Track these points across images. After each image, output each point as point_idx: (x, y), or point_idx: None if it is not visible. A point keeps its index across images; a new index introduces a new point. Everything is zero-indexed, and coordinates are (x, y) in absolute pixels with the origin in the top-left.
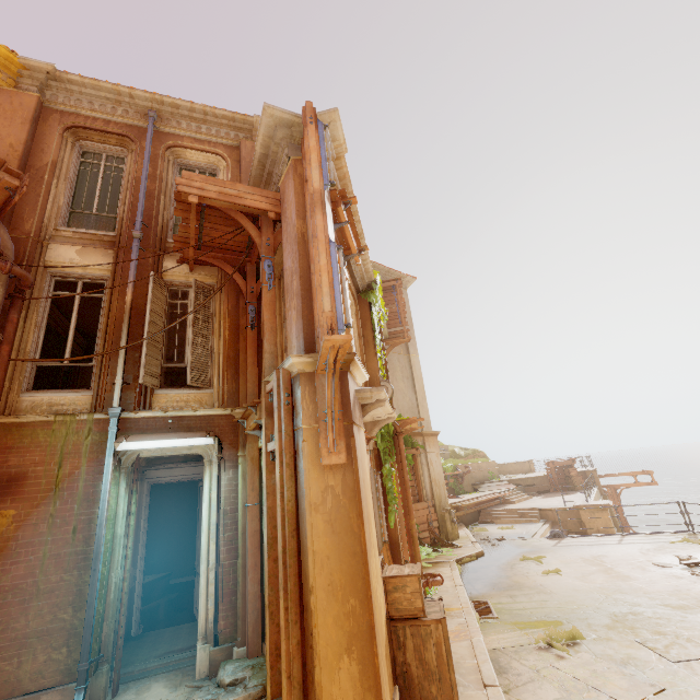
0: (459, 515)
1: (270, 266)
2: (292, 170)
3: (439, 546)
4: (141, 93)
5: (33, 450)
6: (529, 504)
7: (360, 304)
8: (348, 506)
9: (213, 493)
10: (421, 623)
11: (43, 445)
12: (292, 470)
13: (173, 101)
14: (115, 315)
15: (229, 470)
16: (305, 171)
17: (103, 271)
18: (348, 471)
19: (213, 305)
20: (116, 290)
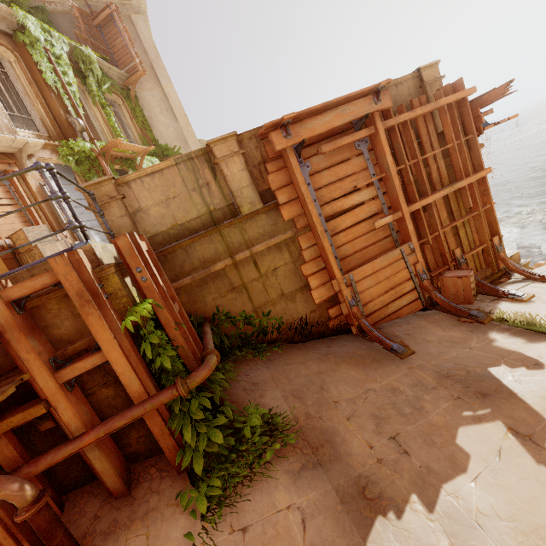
0: None
1: None
2: None
3: None
4: None
5: None
6: None
7: (20, 49)
8: None
9: None
10: (29, 251)
11: None
12: None
13: None
14: None
15: None
16: None
17: None
18: None
19: None
20: None
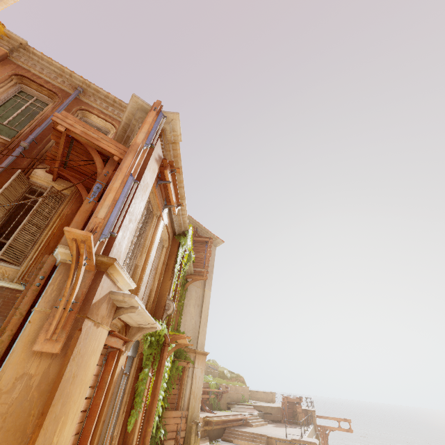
0: (207, 429)
1: (99, 188)
2: None
3: None
4: (78, 76)
5: None
6: (263, 430)
7: (173, 242)
8: (35, 401)
9: None
10: None
11: None
12: (3, 349)
13: (97, 87)
14: None
15: None
16: None
17: None
18: (56, 362)
19: (59, 208)
20: None
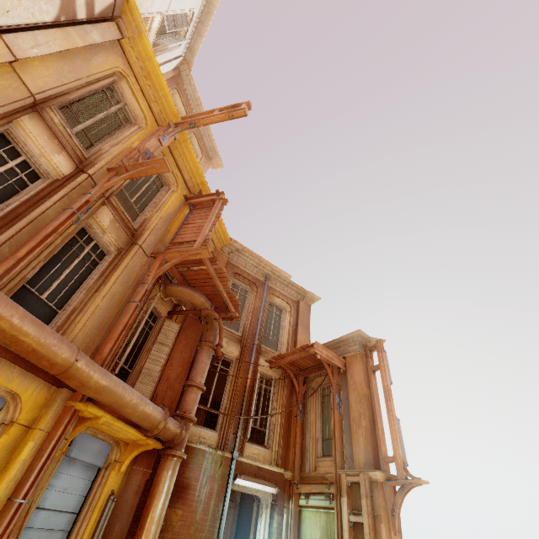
0: None
1: (338, 398)
2: (361, 358)
3: None
4: (269, 268)
5: (196, 468)
6: None
7: None
8: None
9: (266, 531)
10: None
11: (200, 466)
12: None
13: (279, 275)
14: (239, 387)
15: (279, 516)
16: (373, 366)
17: (233, 356)
18: None
19: (276, 392)
20: (241, 371)
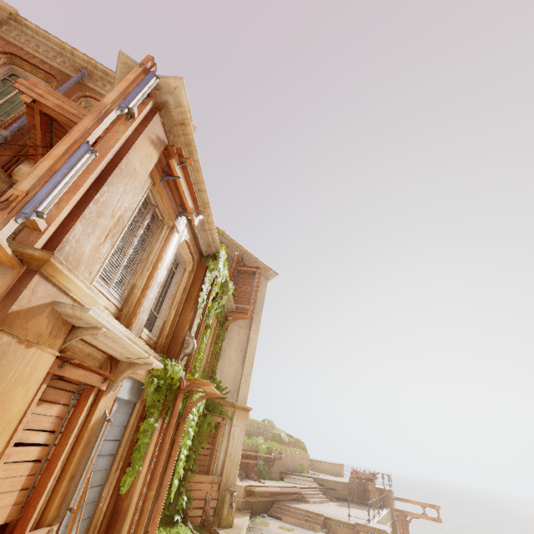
0: (250, 501)
1: None
2: None
3: (204, 530)
4: (81, 54)
5: None
6: (321, 509)
7: (199, 265)
8: None
9: None
10: None
11: None
12: None
13: (105, 69)
14: None
15: None
16: None
17: None
18: None
19: None
20: None
